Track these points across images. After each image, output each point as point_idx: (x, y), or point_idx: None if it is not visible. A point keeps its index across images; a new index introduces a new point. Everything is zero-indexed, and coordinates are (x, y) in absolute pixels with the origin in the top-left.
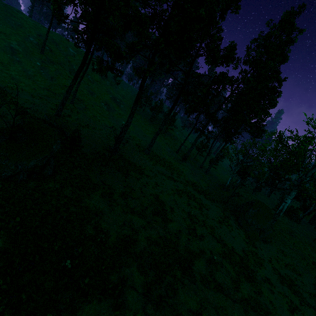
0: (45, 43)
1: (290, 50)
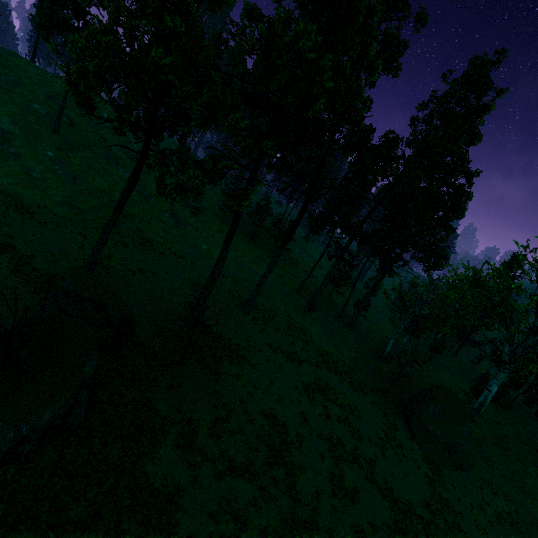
0: (61, 114)
1: (483, 122)
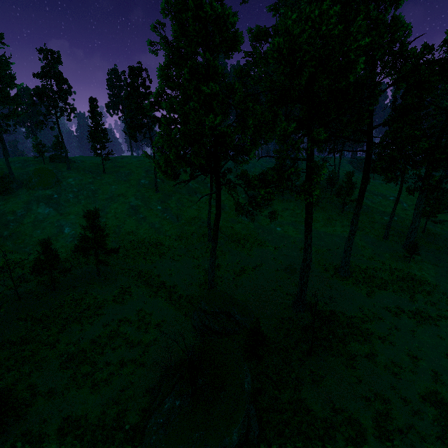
0: (156, 179)
1: None
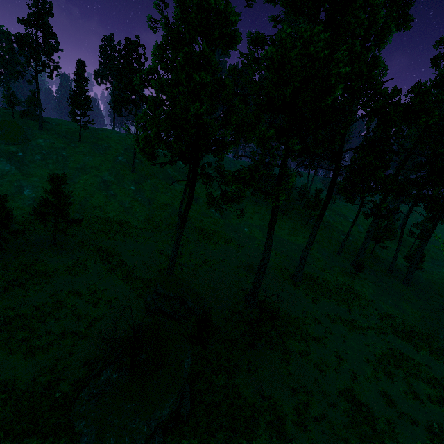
0: (134, 159)
1: None
